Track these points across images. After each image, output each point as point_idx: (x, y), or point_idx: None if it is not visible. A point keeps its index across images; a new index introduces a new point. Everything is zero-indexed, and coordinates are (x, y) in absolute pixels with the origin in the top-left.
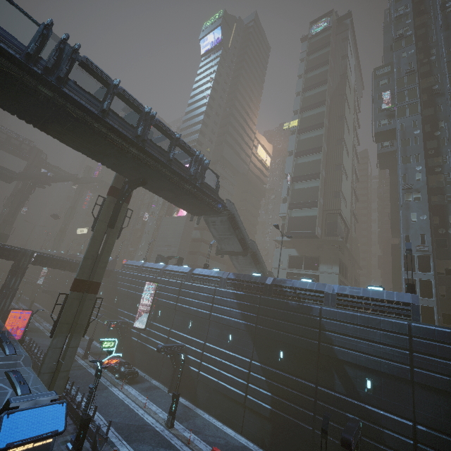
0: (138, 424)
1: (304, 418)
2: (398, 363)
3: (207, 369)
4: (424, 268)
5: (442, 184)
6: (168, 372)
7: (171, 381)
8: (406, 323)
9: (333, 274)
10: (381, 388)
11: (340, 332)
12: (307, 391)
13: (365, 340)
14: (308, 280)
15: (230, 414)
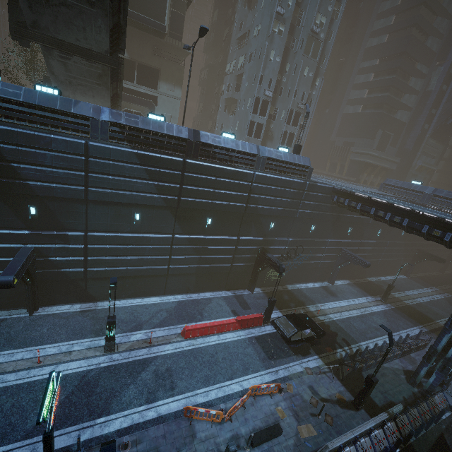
0: (74, 387)
1: (226, 261)
2: (292, 209)
3: (103, 263)
4: (263, 113)
5: (295, 23)
6: (1, 293)
7: (31, 301)
8: (306, 182)
9: (175, 99)
10: (278, 226)
11: (266, 194)
12: (232, 243)
13: (278, 197)
14: (231, 135)
15: (148, 288)
